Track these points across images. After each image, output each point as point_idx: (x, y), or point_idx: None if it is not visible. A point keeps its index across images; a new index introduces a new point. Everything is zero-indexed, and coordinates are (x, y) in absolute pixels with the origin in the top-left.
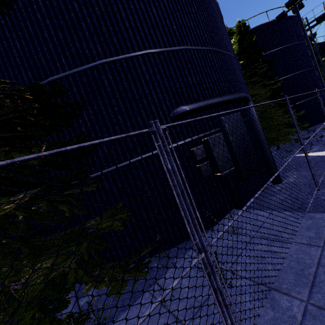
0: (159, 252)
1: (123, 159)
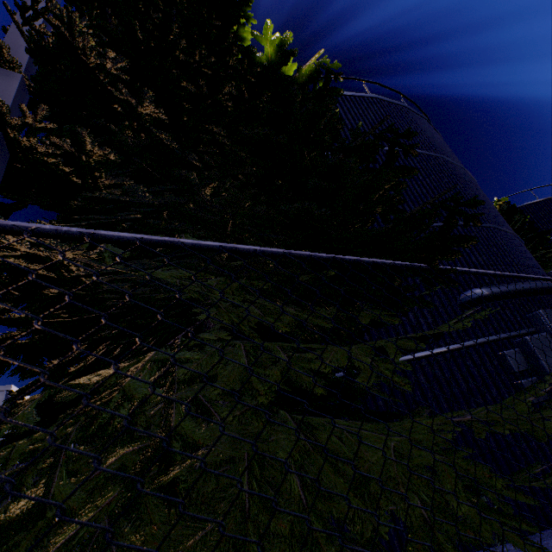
0: (473, 549)
1: None
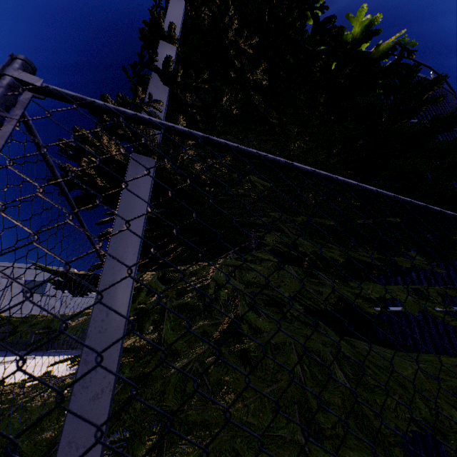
0: None
1: (389, 302)
